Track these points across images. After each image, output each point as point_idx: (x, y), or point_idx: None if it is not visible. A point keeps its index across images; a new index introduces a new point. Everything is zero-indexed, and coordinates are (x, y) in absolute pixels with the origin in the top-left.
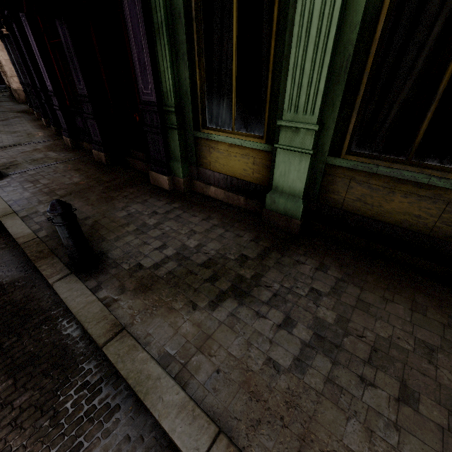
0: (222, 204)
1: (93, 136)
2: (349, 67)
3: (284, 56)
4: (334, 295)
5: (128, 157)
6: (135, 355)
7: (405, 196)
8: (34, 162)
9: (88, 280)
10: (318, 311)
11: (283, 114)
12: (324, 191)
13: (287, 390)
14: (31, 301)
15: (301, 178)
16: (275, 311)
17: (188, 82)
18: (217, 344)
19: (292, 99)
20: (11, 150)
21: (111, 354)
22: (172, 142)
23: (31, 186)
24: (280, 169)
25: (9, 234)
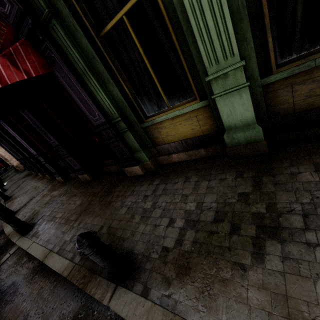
0: (189, 162)
1: (74, 167)
2: (245, 2)
3: (184, 31)
4: None
5: (103, 167)
6: None
7: None
8: (47, 205)
9: (133, 285)
10: None
11: (207, 71)
12: (270, 107)
13: None
14: None
15: (247, 108)
16: None
17: (120, 95)
18: (302, 302)
19: (209, 55)
20: (29, 205)
21: None
22: (129, 140)
23: (52, 223)
24: (225, 111)
25: (54, 271)
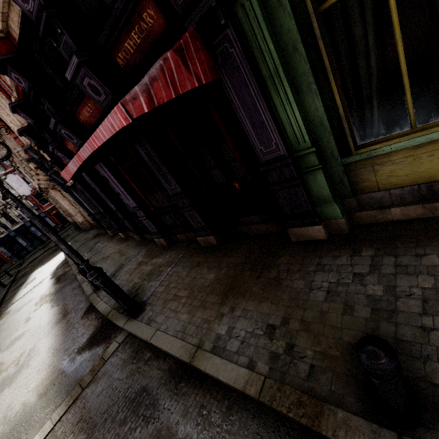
0: (430, 222)
1: (194, 225)
2: None
3: None
4: None
5: (240, 227)
6: None
7: None
8: (152, 277)
9: None
10: None
11: None
12: None
13: None
14: None
15: None
16: None
17: (323, 110)
18: None
19: None
20: (122, 275)
21: None
22: (314, 185)
23: (177, 304)
24: None
25: (215, 381)
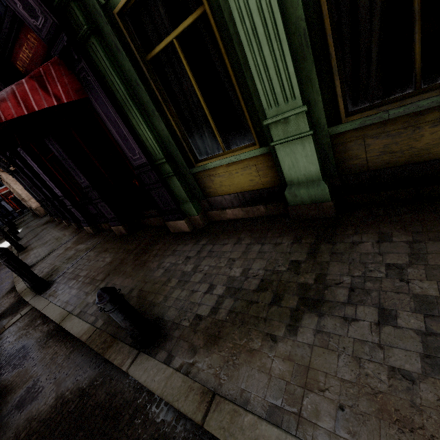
0: (245, 221)
1: (107, 216)
2: (309, 39)
3: (242, 64)
4: (418, 262)
5: (143, 219)
6: (241, 422)
7: (434, 125)
8: (70, 260)
9: (157, 352)
10: (412, 288)
11: (266, 113)
12: (341, 162)
13: (439, 402)
14: (114, 396)
15: (312, 161)
16: (363, 308)
17: (167, 131)
18: (321, 373)
19: (267, 96)
20: (49, 259)
21: (215, 429)
22: (175, 188)
23: (74, 282)
24: (286, 163)
25: (72, 336)
